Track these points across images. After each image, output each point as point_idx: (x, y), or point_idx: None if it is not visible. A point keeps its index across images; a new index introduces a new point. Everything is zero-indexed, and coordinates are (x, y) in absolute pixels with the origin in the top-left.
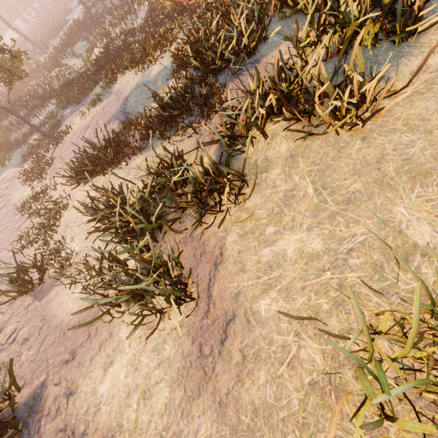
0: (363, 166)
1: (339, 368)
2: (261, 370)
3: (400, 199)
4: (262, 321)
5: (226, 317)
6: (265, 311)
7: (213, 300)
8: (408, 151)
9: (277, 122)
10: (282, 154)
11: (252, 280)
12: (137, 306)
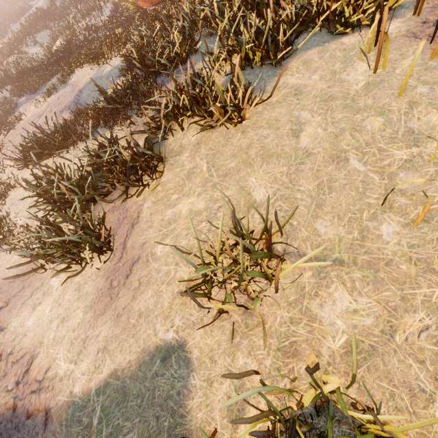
0: (239, 151)
1: (196, 280)
2: (150, 290)
3: (253, 173)
4: (157, 259)
5: (133, 260)
6: (160, 252)
7: (127, 250)
8: (265, 141)
9: (193, 118)
10: (192, 142)
11: (156, 233)
12: (68, 261)
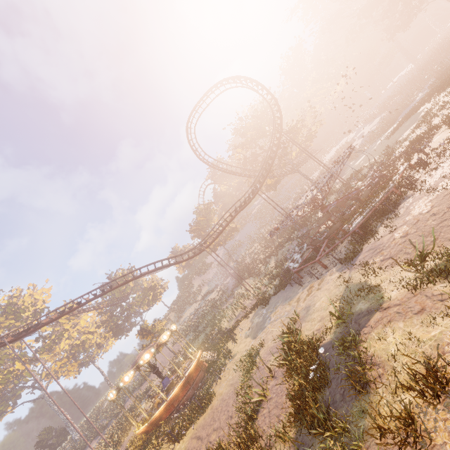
0: None
1: None
2: None
3: None
4: None
5: None
6: None
7: None
8: None
9: None
10: None
11: None
12: None
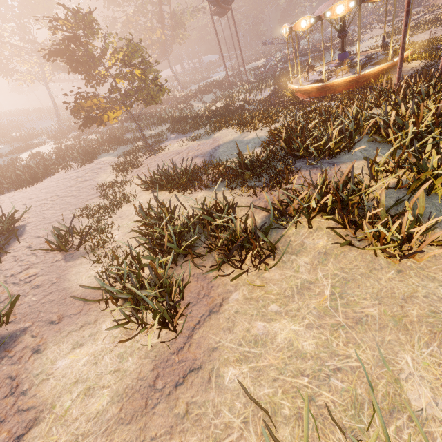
0: (388, 296)
1: None
2: (194, 436)
3: (410, 347)
4: (221, 388)
5: (193, 364)
6: (229, 379)
7: (191, 342)
8: (439, 305)
9: (327, 218)
10: (318, 247)
11: (233, 343)
12: (130, 309)
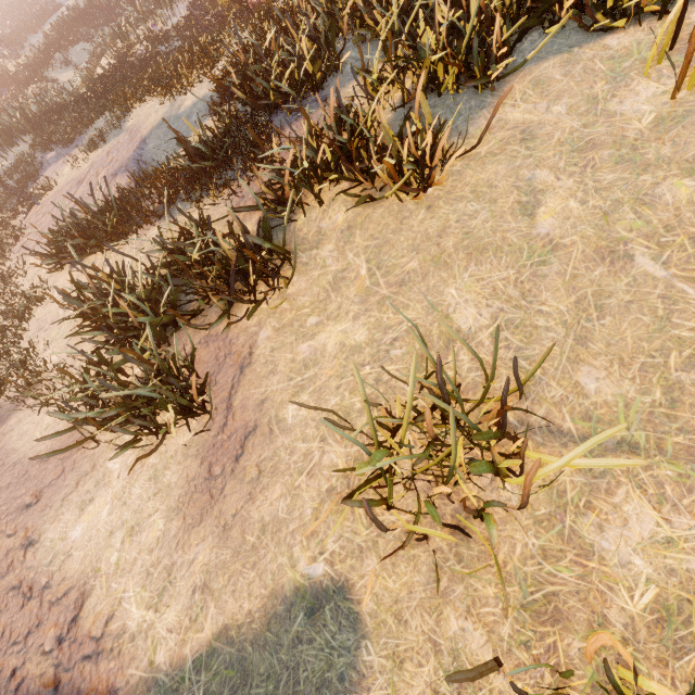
0: (423, 241)
1: None
2: (278, 484)
3: (453, 279)
4: (287, 429)
5: (246, 430)
6: (292, 417)
7: (234, 411)
8: (470, 223)
9: (338, 183)
10: (338, 225)
11: (283, 383)
12: (135, 427)
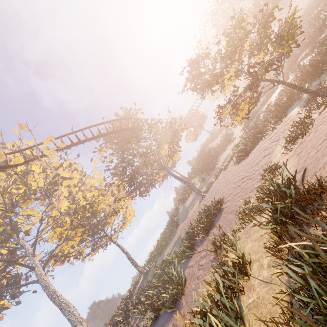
0: None
1: None
2: None
3: None
4: None
5: None
6: None
7: None
8: None
9: None
10: None
11: None
12: None
